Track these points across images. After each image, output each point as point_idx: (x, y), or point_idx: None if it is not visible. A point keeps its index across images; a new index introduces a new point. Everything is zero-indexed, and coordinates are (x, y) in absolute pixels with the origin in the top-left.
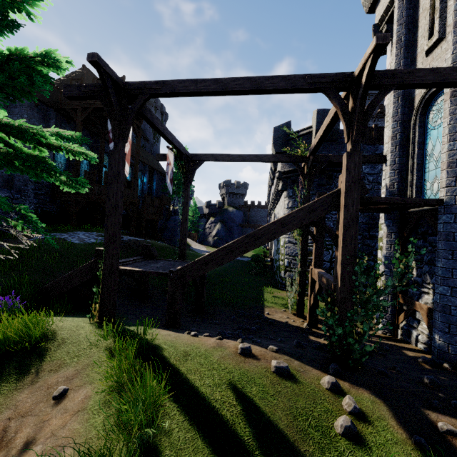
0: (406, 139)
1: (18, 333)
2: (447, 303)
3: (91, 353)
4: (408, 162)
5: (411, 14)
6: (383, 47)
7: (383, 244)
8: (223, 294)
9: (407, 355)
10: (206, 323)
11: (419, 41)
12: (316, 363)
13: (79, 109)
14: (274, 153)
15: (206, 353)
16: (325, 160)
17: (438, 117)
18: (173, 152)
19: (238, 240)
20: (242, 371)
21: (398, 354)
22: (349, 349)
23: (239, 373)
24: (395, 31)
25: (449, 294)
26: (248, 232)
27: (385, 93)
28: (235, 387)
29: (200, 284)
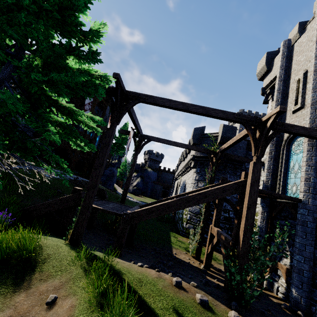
0: (277, 156)
1: (17, 244)
2: (301, 267)
3: (71, 270)
4: (278, 170)
5: (285, 89)
6: (282, 112)
7: (258, 218)
8: (143, 233)
9: (273, 301)
10: (135, 255)
11: (288, 104)
12: (222, 300)
13: None
14: (192, 143)
15: (153, 281)
16: (227, 156)
17: (298, 148)
18: (133, 131)
19: (174, 201)
20: (179, 300)
21: (267, 299)
22: (243, 292)
23: (178, 301)
24: (275, 95)
25: (303, 261)
26: (158, 188)
27: (277, 133)
28: (177, 312)
29: (134, 224)
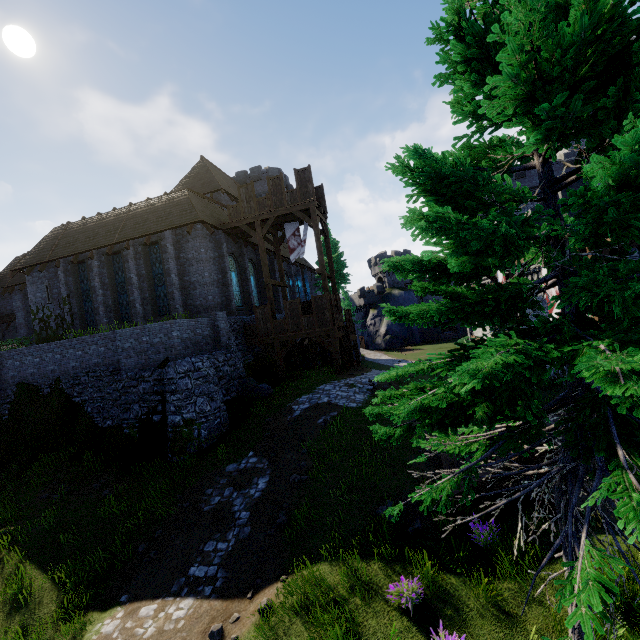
0: None
1: None
2: None
3: None
4: None
5: None
6: None
7: None
8: None
9: None
10: None
11: None
12: None
13: (257, 223)
14: None
15: None
16: None
17: None
18: None
19: None
20: None
21: None
22: None
23: None
24: None
25: None
26: None
27: None
28: None
29: None
